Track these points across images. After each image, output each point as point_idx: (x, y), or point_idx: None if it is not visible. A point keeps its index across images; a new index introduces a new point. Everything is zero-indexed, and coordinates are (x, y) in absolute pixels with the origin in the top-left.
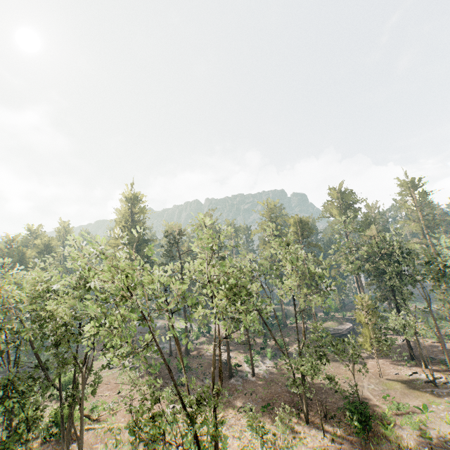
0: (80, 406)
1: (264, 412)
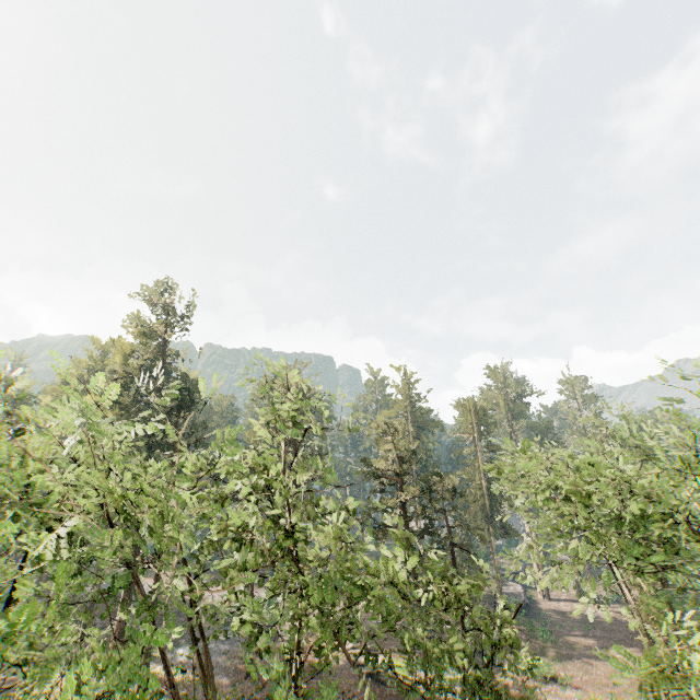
0: None
1: None
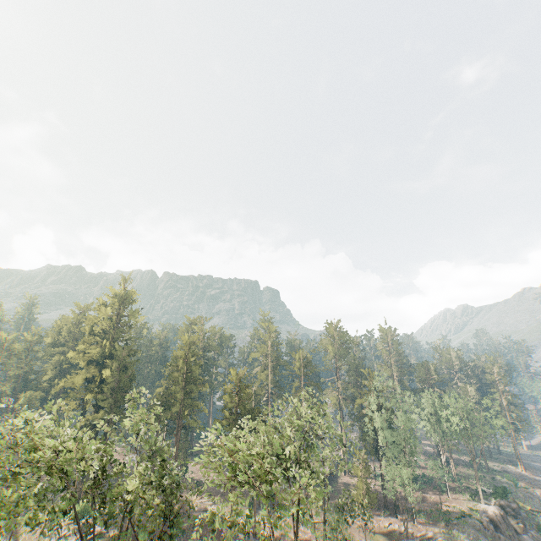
0: None
1: None
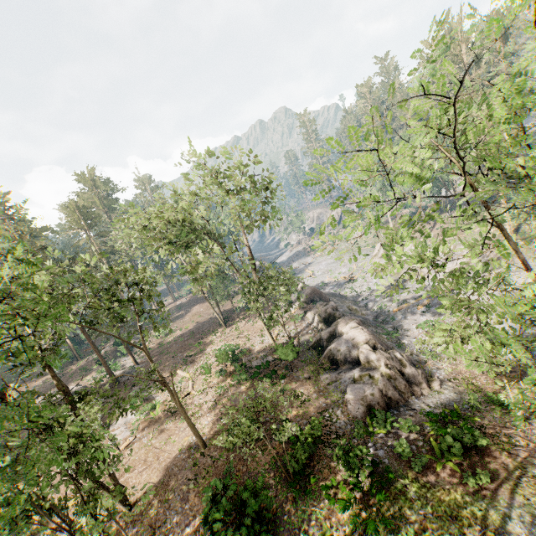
0: (162, 379)
1: (197, 349)
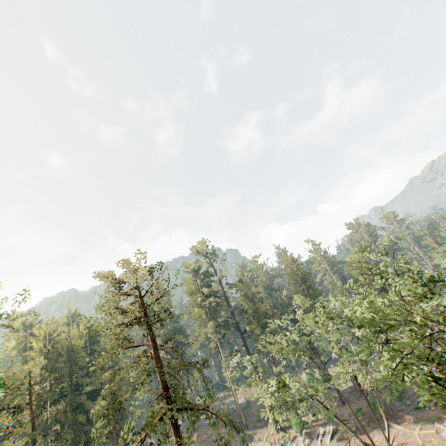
0: None
1: None
